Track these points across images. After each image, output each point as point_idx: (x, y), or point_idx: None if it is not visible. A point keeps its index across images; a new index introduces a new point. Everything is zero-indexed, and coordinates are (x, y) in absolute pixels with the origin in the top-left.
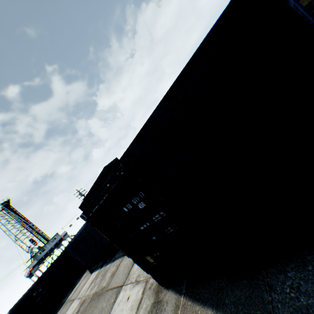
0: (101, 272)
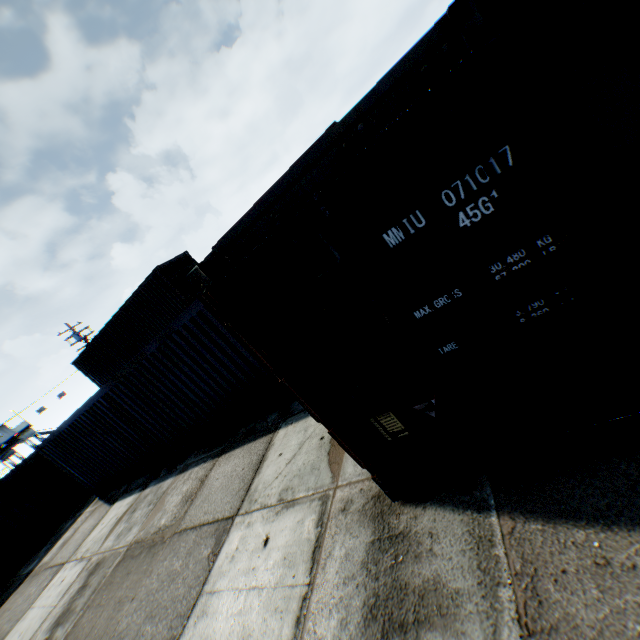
0: (147, 497)
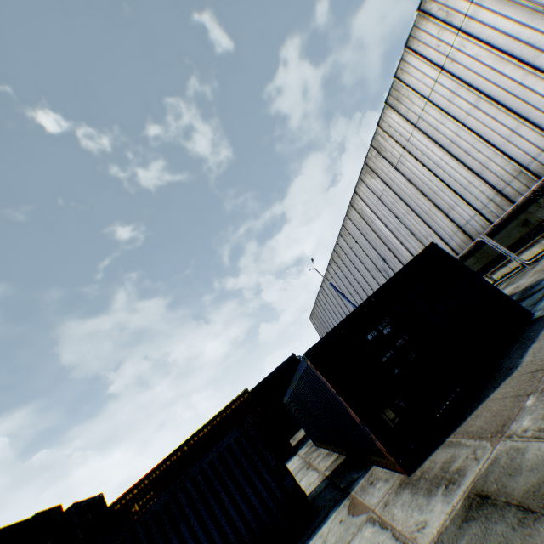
0: None
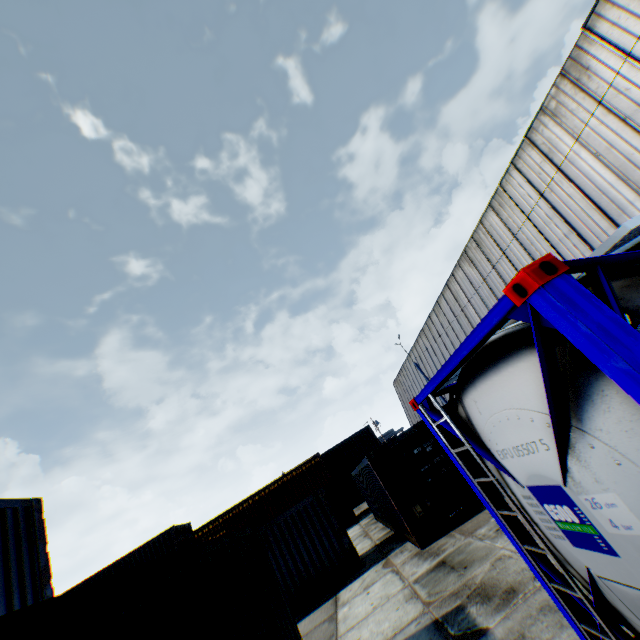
0: None
